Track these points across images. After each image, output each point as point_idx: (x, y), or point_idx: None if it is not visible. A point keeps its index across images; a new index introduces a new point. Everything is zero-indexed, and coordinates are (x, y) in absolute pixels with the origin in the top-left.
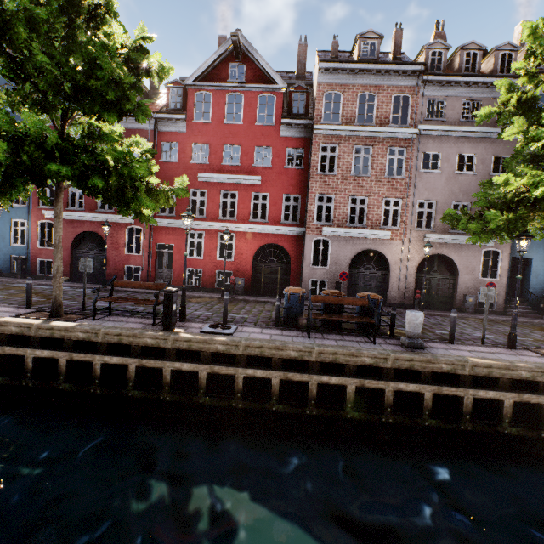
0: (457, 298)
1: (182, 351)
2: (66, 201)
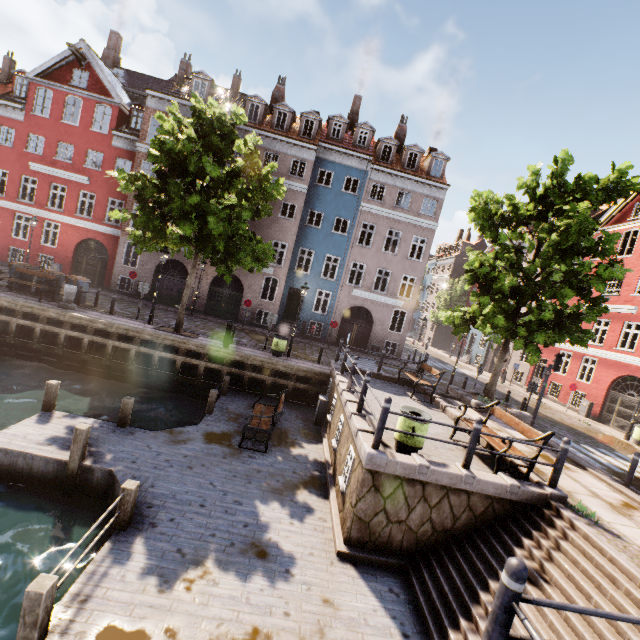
0: (240, 312)
1: None
2: None
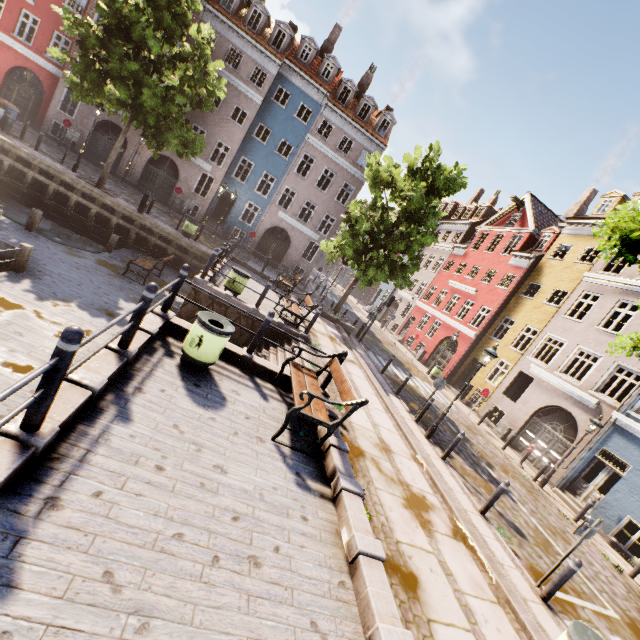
0: (171, 198)
1: None
2: None
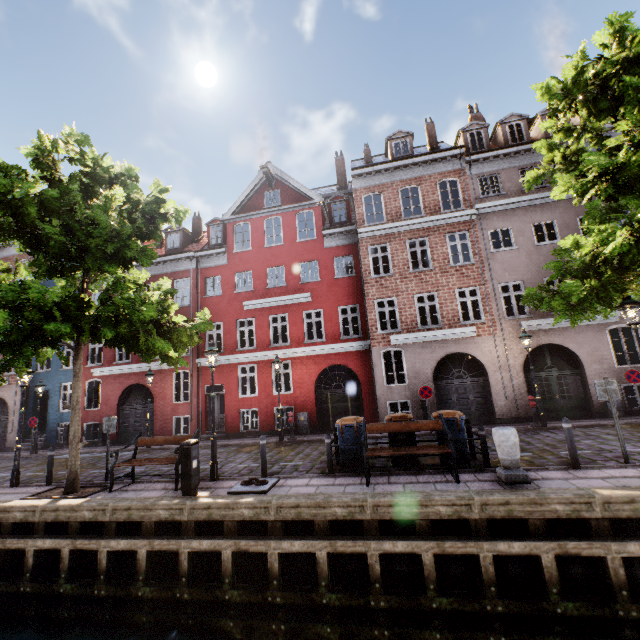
0: (594, 399)
1: (203, 523)
2: (114, 355)
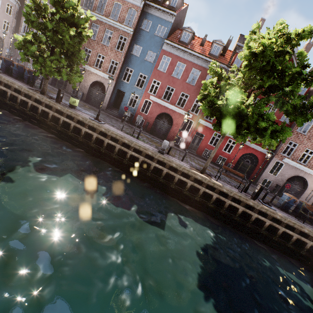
0: None
1: (259, 211)
2: (162, 94)
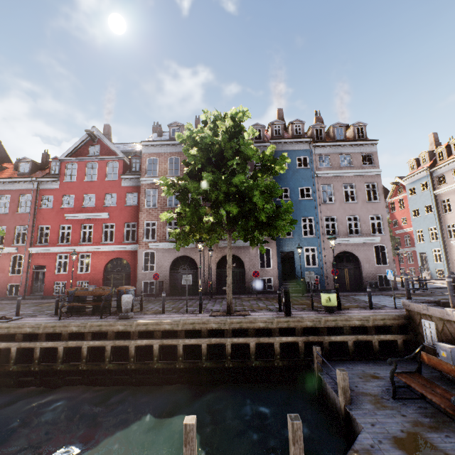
0: (246, 284)
1: None
2: None
